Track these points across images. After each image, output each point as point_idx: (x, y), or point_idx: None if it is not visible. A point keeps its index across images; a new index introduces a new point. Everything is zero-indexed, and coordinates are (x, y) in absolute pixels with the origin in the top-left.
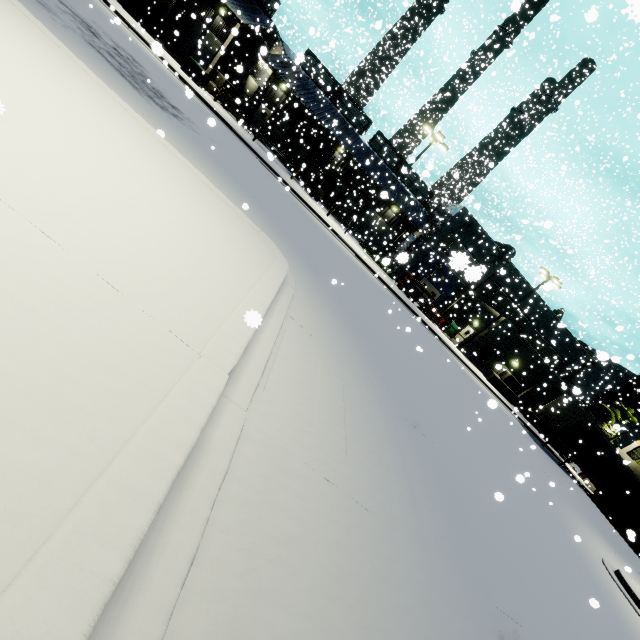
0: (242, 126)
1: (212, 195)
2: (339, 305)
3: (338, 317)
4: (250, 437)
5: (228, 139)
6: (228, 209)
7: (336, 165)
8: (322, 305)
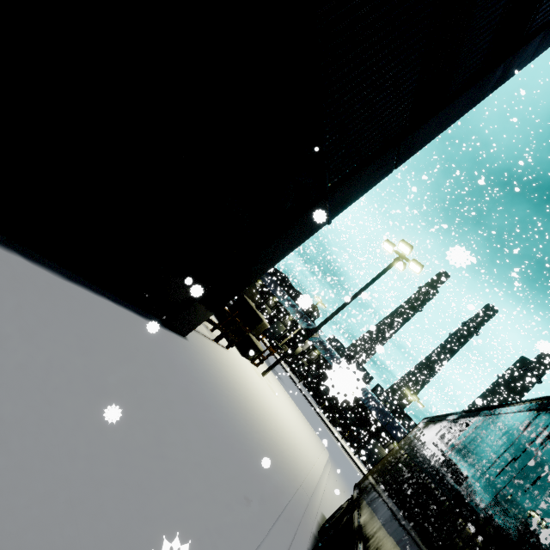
0: (291, 372)
1: (303, 417)
2: (350, 486)
3: (350, 489)
4: (328, 487)
5: (291, 384)
6: (308, 423)
7: (348, 402)
8: (342, 479)
